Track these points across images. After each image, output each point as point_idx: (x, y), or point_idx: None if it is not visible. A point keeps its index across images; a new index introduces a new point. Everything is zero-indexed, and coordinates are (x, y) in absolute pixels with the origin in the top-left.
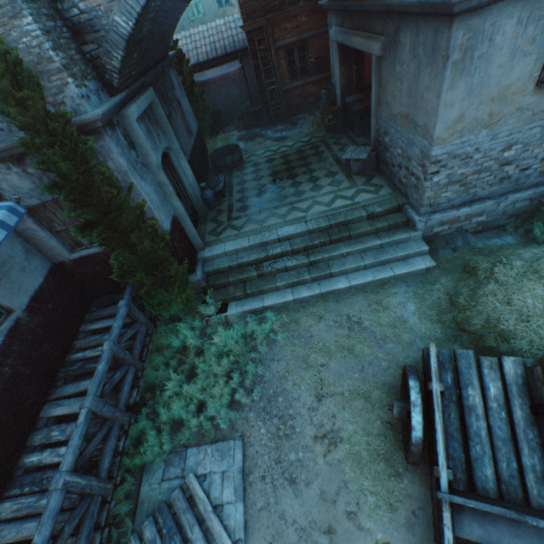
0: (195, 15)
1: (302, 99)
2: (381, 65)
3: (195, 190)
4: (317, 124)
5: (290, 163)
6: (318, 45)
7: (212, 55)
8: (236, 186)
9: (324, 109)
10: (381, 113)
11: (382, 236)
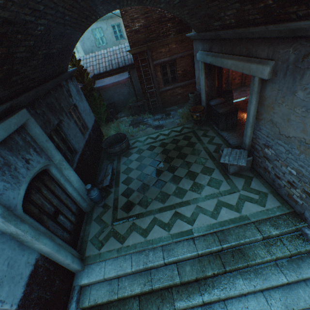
0: (100, 44)
1: (172, 96)
2: (265, 86)
3: (80, 192)
4: (186, 117)
5: (168, 153)
6: (183, 62)
7: (109, 68)
8: (123, 174)
9: (192, 107)
10: (260, 127)
11: (285, 268)
